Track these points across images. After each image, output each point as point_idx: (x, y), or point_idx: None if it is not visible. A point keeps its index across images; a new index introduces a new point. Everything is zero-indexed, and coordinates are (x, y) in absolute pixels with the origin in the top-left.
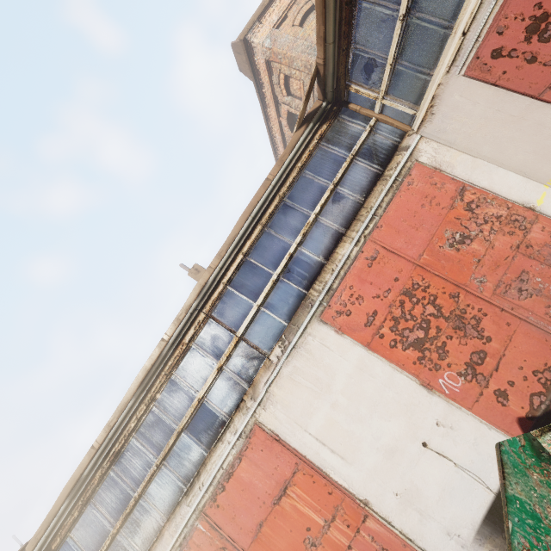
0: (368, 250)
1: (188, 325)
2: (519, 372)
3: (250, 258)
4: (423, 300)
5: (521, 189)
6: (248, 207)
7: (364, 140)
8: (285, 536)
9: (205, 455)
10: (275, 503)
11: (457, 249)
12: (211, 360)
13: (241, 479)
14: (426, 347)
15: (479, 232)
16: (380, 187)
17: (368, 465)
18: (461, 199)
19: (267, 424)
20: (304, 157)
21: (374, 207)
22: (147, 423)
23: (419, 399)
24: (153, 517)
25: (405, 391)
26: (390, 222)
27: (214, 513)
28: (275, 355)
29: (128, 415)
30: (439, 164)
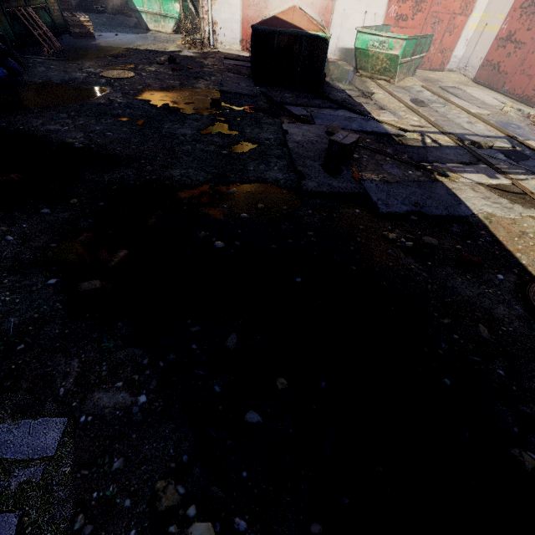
0: None
1: None
2: None
3: None
4: None
5: (482, 3)
6: None
7: None
8: None
9: None
10: None
11: None
12: None
13: None
14: None
15: None
16: None
17: None
18: None
19: None
20: None
21: None
22: None
23: (383, 0)
24: None
25: None
26: None
27: None
28: None
29: None
30: None
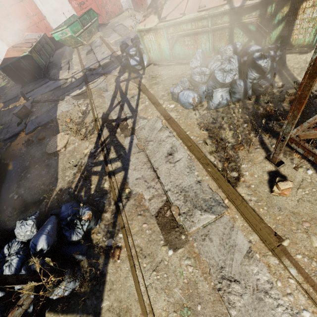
0: None
1: None
2: None
3: None
4: None
5: None
6: None
7: None
8: (20, 12)
9: None
10: (19, 2)
11: None
12: None
13: None
14: None
15: None
16: None
17: (48, 9)
18: None
19: None
20: None
21: None
22: None
23: (66, 3)
24: None
25: None
26: None
27: None
28: None
29: None
30: None
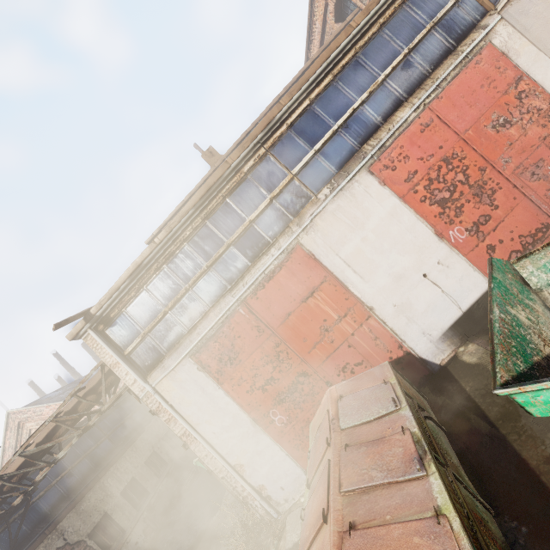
0: (425, 117)
1: (249, 155)
2: (509, 234)
3: (316, 106)
4: (457, 169)
5: None
6: (326, 51)
7: (448, 10)
8: (306, 323)
9: (249, 264)
10: (303, 301)
11: (497, 131)
12: (265, 191)
13: (279, 282)
14: (448, 206)
15: (520, 119)
16: (450, 60)
17: (380, 284)
18: (516, 87)
19: (307, 246)
20: (388, 13)
21: (440, 79)
22: (201, 234)
23: (431, 243)
24: (200, 304)
25: (422, 236)
26: (450, 95)
27: (254, 303)
28: (323, 194)
29: (186, 223)
30: (508, 50)
